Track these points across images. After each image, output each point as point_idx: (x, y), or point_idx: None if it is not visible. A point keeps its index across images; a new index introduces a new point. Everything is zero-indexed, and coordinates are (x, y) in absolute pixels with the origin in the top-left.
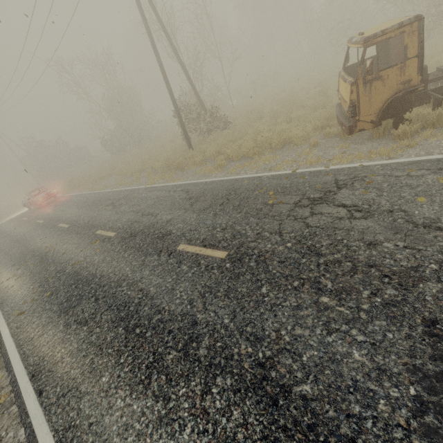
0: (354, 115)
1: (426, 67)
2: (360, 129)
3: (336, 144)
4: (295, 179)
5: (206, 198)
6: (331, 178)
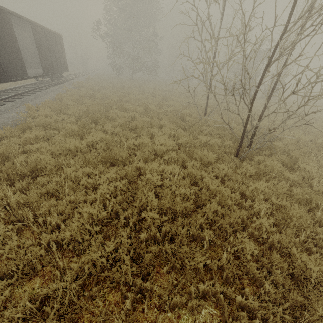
0: None
1: None
2: None
3: None
4: None
5: None
6: None
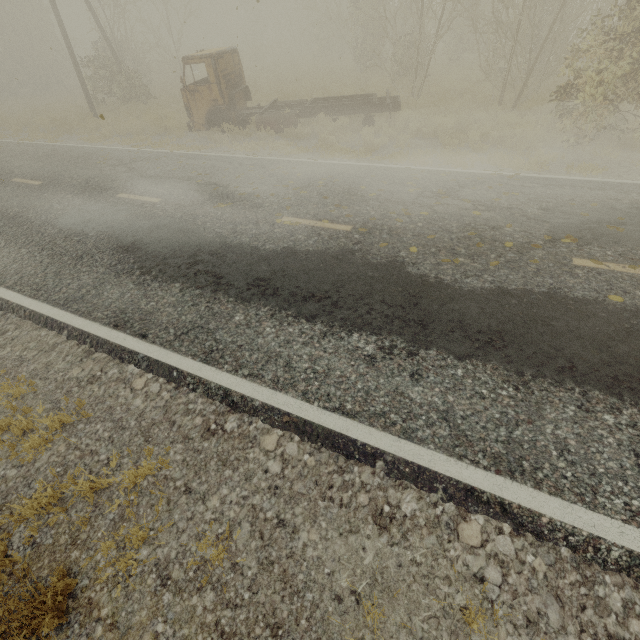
0: (189, 116)
1: (234, 94)
2: (198, 130)
3: (191, 139)
4: (132, 153)
5: (63, 156)
6: (149, 155)
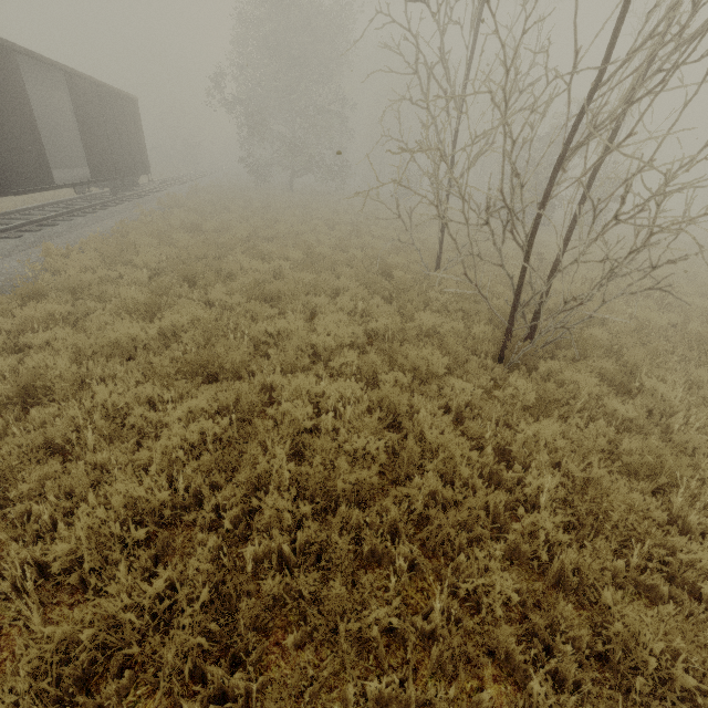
0: None
1: None
2: None
3: None
4: None
5: None
6: None
